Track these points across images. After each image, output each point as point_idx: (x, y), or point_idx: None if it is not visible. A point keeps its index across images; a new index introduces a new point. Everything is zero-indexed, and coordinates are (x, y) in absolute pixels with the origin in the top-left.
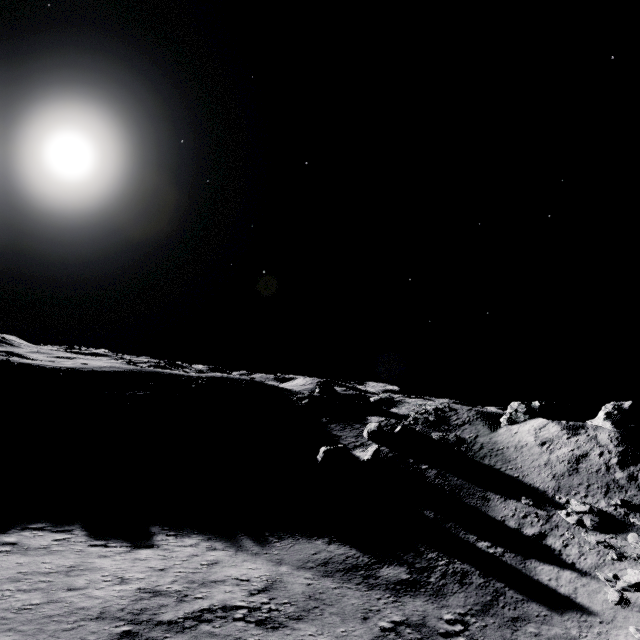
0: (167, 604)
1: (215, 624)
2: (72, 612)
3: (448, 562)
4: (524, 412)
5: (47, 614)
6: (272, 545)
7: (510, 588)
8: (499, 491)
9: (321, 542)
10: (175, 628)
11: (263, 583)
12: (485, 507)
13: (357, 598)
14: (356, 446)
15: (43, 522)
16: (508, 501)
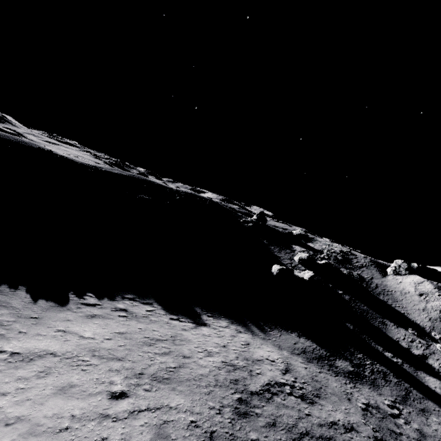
0: (246, 377)
1: (281, 397)
2: (199, 378)
3: (371, 363)
4: (405, 268)
5: (186, 377)
6: (269, 333)
7: (413, 388)
8: (392, 320)
9: (294, 335)
10: (263, 398)
11: (283, 364)
12: (385, 329)
13: (335, 382)
14: (292, 267)
15: (131, 293)
16: (399, 328)
